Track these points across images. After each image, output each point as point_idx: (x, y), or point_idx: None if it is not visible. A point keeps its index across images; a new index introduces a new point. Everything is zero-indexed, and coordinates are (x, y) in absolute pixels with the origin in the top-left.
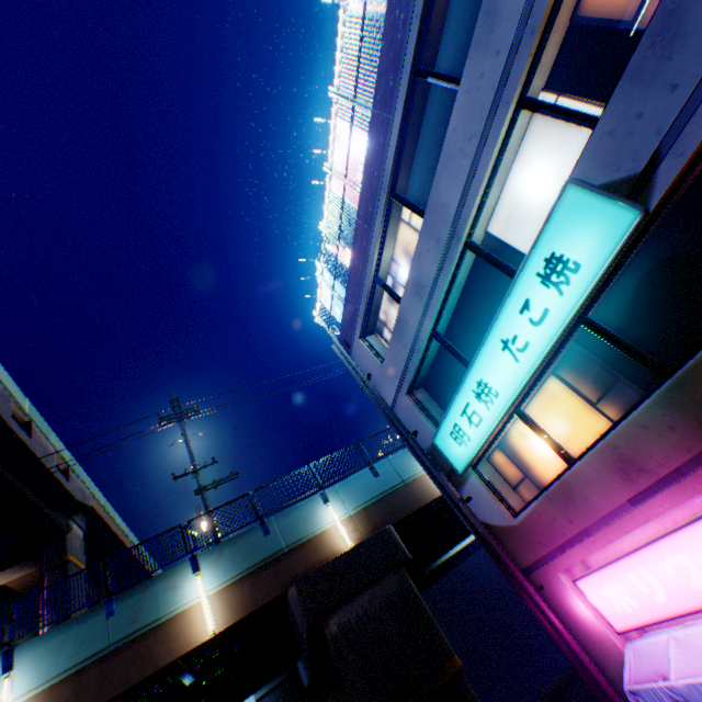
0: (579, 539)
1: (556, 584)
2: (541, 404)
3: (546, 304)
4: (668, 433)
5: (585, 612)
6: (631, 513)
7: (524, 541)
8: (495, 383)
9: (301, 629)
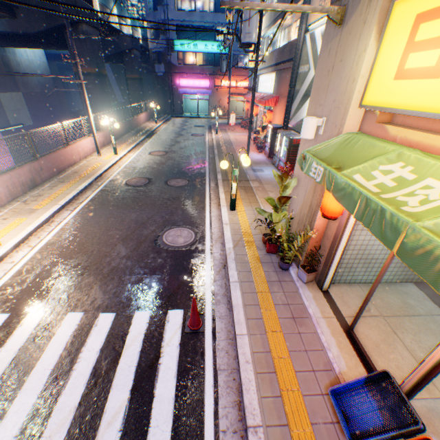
0: (188, 74)
1: (177, 78)
2: (198, 56)
3: (215, 49)
4: (210, 71)
5: (178, 83)
6: (198, 76)
7: (177, 70)
8: (199, 48)
9: (123, 46)
